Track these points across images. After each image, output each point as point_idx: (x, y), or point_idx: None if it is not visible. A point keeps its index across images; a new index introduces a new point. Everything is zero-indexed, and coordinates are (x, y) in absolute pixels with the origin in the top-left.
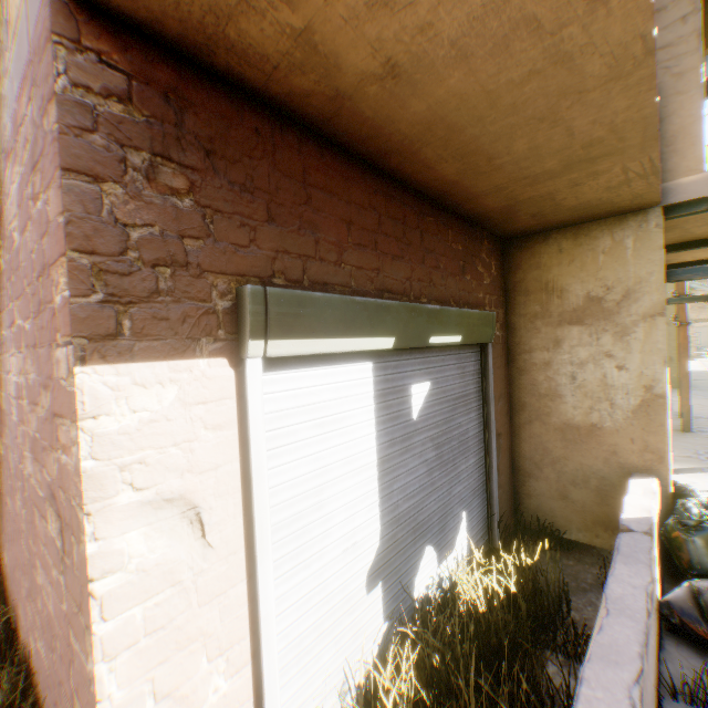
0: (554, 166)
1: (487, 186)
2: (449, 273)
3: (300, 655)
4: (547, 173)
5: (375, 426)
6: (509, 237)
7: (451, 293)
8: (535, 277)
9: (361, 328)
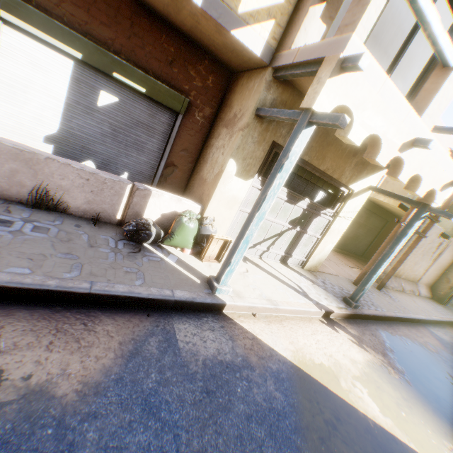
0: (167, 1)
1: (160, 8)
2: (154, 58)
3: (3, 129)
4: (171, 6)
5: (68, 89)
6: (232, 70)
7: (152, 69)
8: (231, 98)
9: (56, 36)
